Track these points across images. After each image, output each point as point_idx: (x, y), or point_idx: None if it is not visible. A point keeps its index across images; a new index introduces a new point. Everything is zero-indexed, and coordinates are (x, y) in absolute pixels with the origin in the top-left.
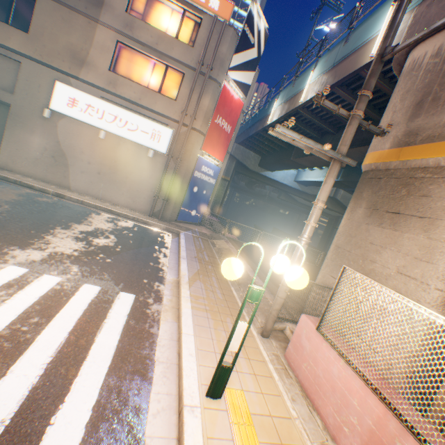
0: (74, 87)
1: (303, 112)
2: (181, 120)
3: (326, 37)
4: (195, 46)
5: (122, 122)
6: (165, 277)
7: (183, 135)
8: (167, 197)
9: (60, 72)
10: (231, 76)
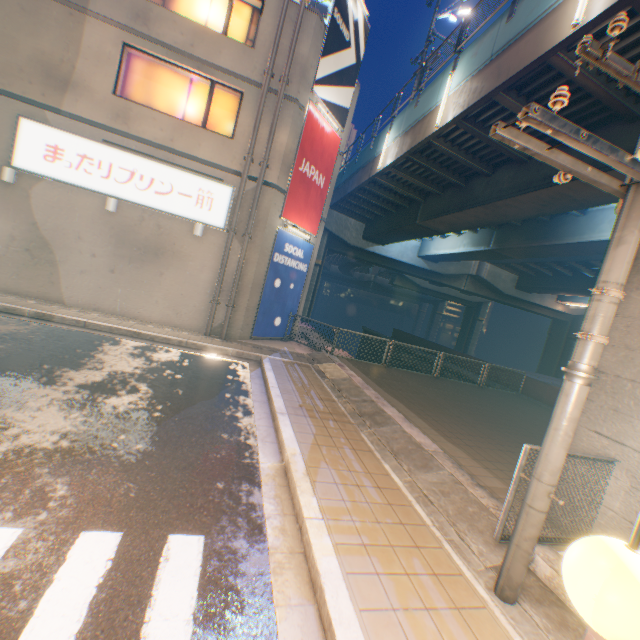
0: (53, 127)
1: (438, 144)
2: (245, 170)
3: (467, 20)
4: (256, 47)
5: (145, 180)
6: (258, 465)
7: (251, 196)
8: (232, 301)
9: (27, 102)
10: (320, 95)
